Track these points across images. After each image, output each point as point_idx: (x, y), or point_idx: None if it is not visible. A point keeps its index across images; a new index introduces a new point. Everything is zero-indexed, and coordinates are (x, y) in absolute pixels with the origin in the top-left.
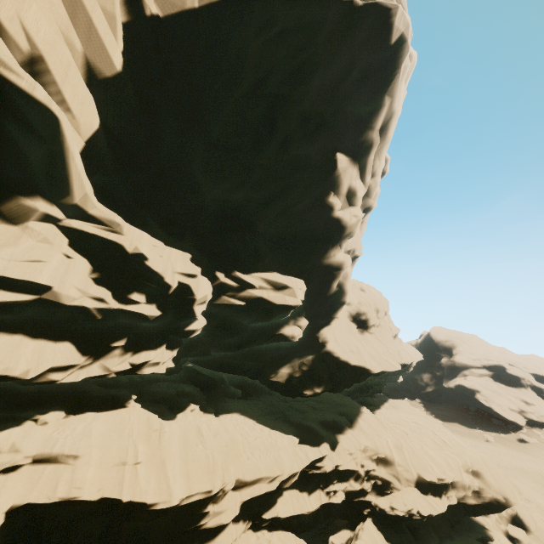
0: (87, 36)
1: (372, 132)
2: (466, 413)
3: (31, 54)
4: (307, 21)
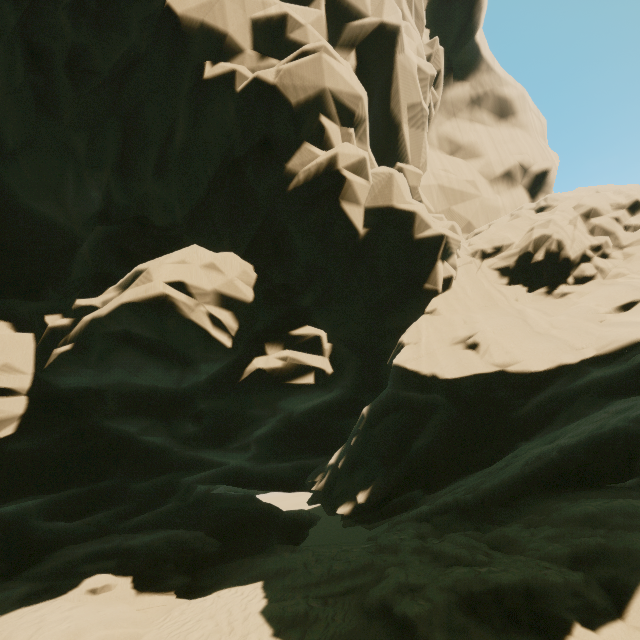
0: None
1: None
2: None
3: None
4: None
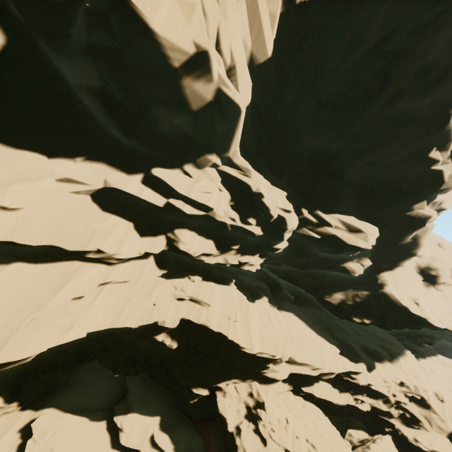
0: (256, 37)
1: None
2: None
3: (230, 66)
4: None
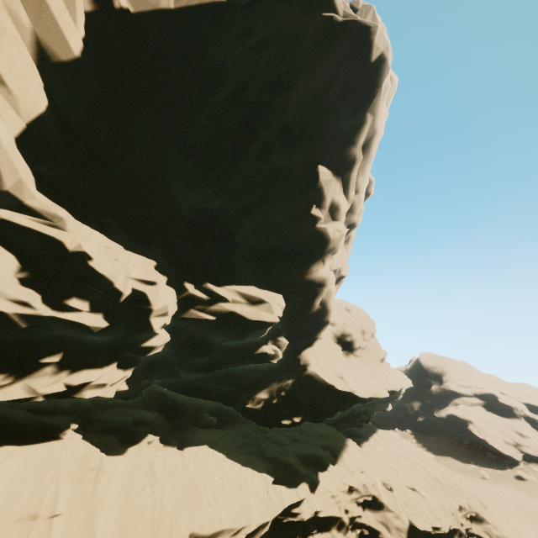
0: (37, 11)
1: (355, 147)
2: (459, 446)
3: None
4: (287, 33)
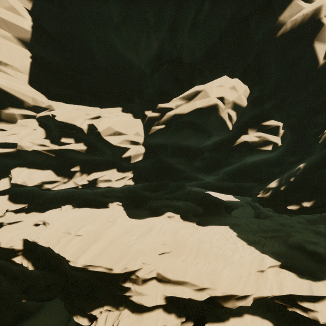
0: (7, 27)
1: None
2: None
3: None
4: None
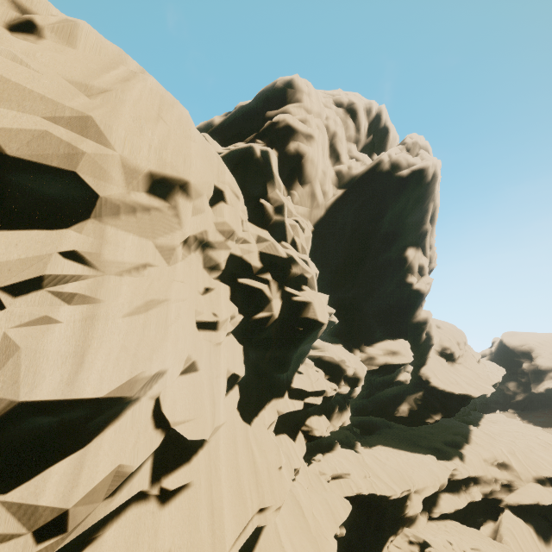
0: None
1: (425, 225)
2: None
3: None
4: (378, 190)
